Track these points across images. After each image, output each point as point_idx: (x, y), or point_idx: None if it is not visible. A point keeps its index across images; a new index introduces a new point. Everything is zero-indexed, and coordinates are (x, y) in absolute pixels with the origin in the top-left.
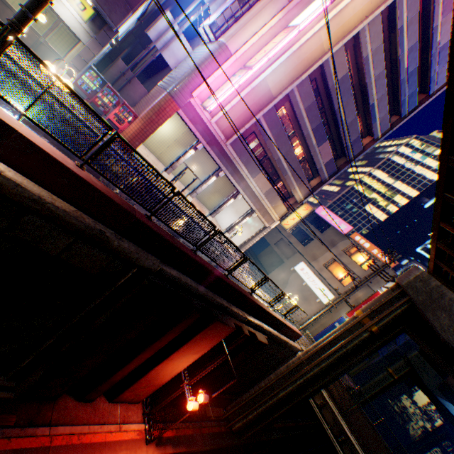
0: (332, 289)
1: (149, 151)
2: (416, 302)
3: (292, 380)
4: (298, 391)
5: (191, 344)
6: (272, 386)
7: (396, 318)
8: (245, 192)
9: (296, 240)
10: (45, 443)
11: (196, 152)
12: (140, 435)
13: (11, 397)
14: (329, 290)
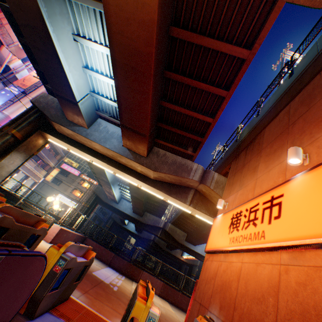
0: (77, 201)
1: None
2: (97, 194)
3: None
4: None
5: None
6: None
7: (94, 200)
8: (24, 169)
9: (54, 183)
10: None
11: None
12: None
13: None
14: (76, 202)
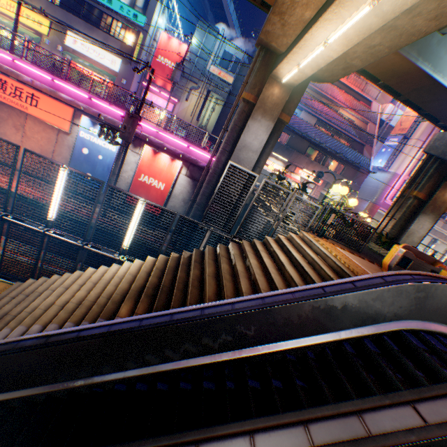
0: None
1: None
2: None
3: None
4: None
5: None
6: None
7: None
8: None
9: None
10: None
11: None
12: None
13: None
14: None
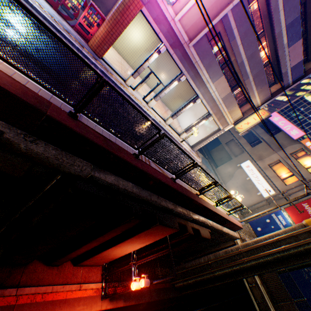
0: (273, 186)
1: (124, 61)
2: None
3: (229, 266)
4: (233, 273)
5: (136, 238)
6: (210, 265)
7: None
8: (203, 97)
9: (245, 141)
10: (10, 302)
11: (163, 61)
12: (96, 293)
13: None
14: (270, 186)
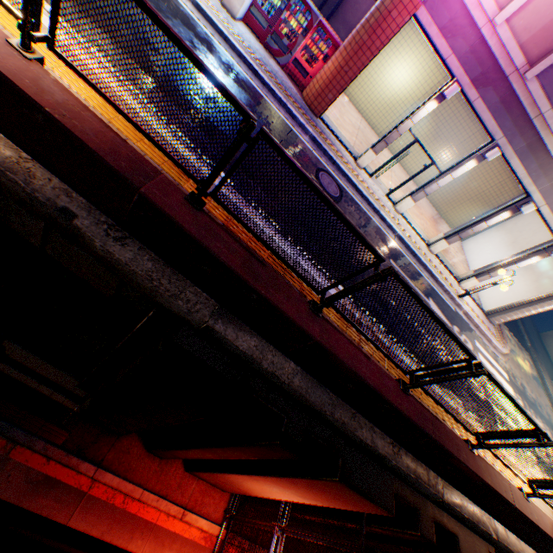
0: None
1: (367, 124)
2: None
3: None
4: None
5: (288, 481)
6: None
7: None
8: (546, 200)
9: None
10: (82, 485)
11: (451, 122)
12: (205, 541)
13: (73, 409)
14: None
